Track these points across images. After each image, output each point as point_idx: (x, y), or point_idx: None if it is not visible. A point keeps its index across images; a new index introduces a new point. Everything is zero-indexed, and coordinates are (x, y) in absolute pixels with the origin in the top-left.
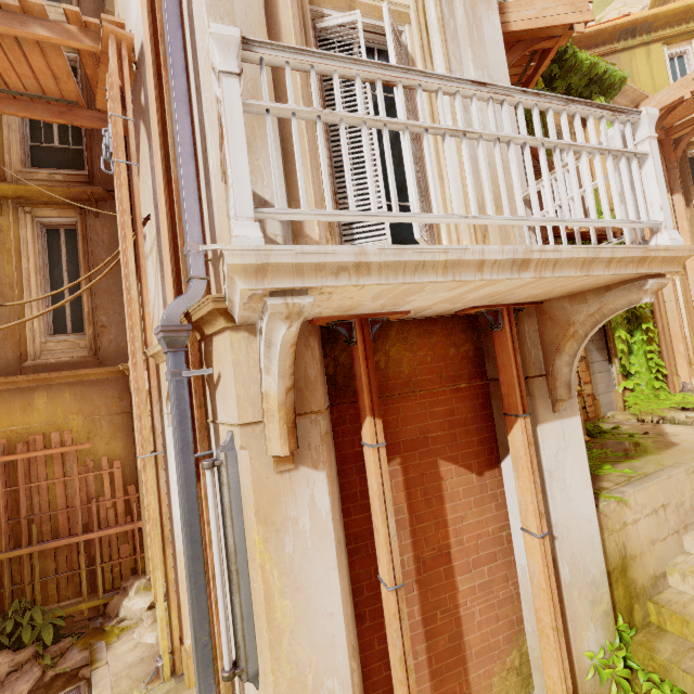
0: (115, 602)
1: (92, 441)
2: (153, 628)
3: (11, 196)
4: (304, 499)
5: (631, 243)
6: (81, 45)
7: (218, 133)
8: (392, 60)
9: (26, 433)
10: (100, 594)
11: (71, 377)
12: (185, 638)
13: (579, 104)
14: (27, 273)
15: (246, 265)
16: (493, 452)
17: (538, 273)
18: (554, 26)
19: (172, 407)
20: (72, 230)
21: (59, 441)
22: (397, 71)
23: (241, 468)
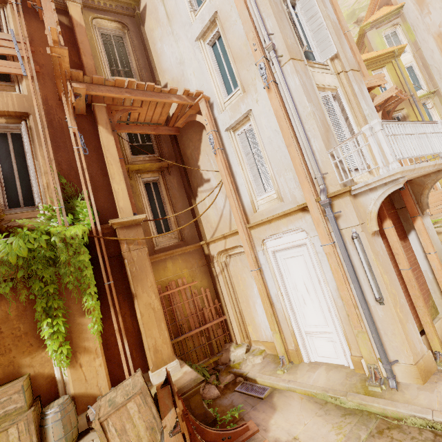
0: (225, 356)
1: (194, 281)
2: (256, 357)
3: (135, 170)
4: (379, 245)
5: (441, 157)
6: (187, 102)
7: (321, 138)
8: (345, 107)
9: (167, 281)
10: (216, 354)
11: (180, 251)
12: (290, 344)
13: (427, 122)
14: (145, 205)
15: (401, 171)
16: (405, 233)
17: (437, 167)
18: (375, 86)
19: (335, 224)
20: (154, 183)
21: (181, 283)
22: (399, 122)
23: (362, 238)
